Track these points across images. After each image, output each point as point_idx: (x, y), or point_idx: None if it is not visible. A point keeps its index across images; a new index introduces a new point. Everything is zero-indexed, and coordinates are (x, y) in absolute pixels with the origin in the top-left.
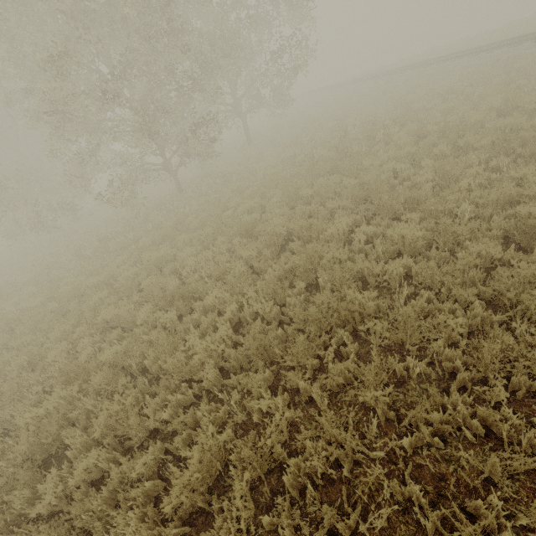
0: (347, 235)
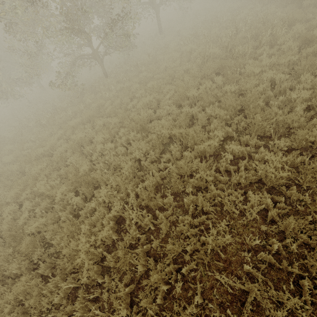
0: (218, 145)
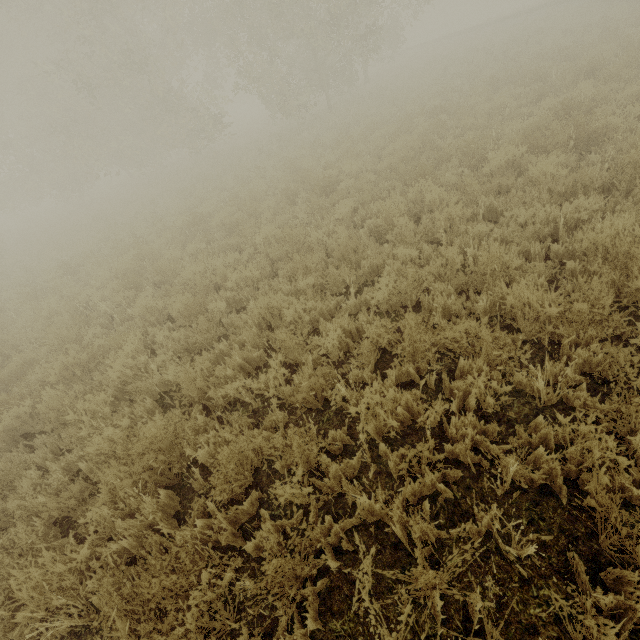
0: None
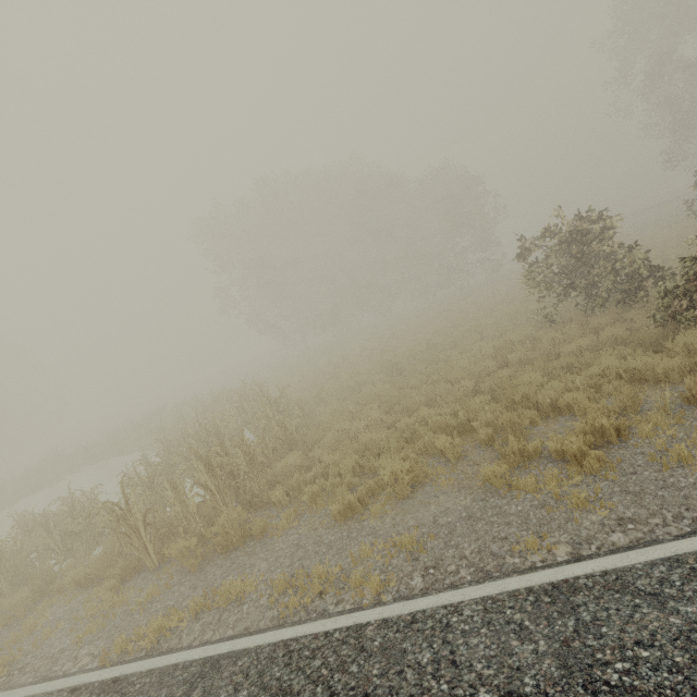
0: None
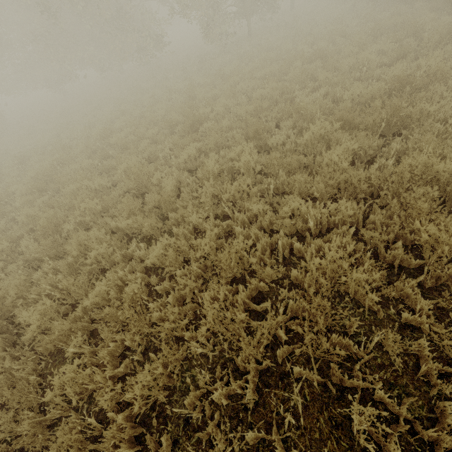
0: None
